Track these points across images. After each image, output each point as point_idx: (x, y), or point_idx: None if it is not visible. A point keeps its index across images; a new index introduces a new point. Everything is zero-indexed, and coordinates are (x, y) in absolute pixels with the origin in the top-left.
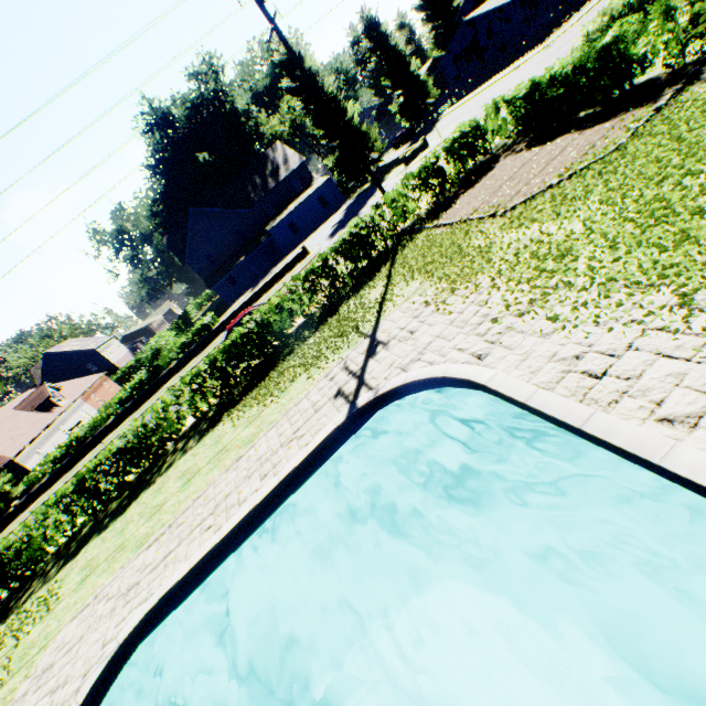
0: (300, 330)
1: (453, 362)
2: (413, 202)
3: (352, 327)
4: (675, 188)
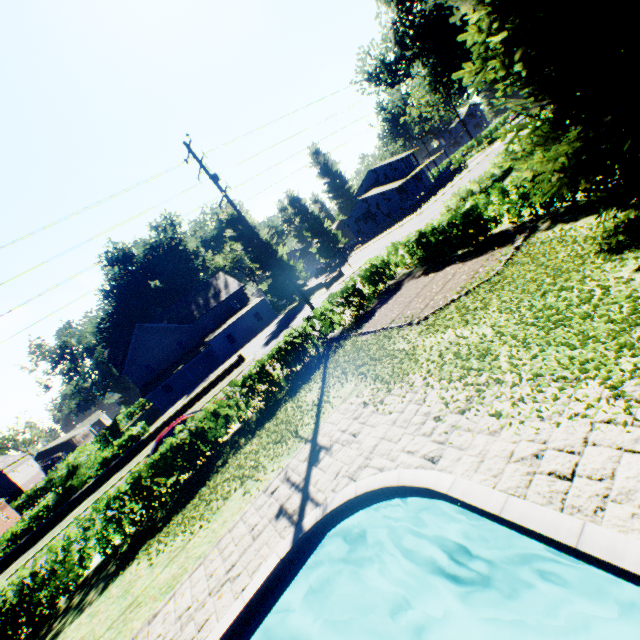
0: (236, 436)
1: (405, 466)
2: (338, 315)
3: (291, 430)
4: (557, 299)
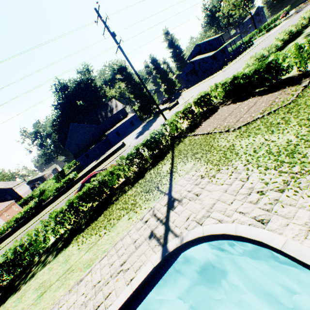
0: (122, 185)
1: (239, 222)
2: (179, 124)
3: (155, 186)
4: None
